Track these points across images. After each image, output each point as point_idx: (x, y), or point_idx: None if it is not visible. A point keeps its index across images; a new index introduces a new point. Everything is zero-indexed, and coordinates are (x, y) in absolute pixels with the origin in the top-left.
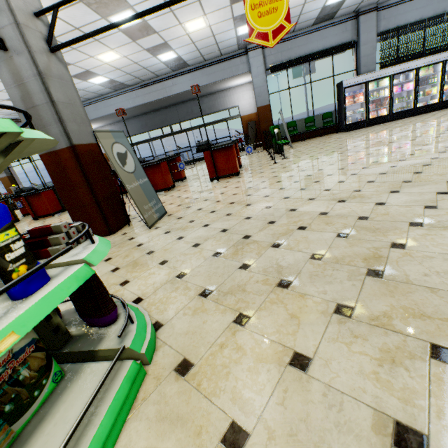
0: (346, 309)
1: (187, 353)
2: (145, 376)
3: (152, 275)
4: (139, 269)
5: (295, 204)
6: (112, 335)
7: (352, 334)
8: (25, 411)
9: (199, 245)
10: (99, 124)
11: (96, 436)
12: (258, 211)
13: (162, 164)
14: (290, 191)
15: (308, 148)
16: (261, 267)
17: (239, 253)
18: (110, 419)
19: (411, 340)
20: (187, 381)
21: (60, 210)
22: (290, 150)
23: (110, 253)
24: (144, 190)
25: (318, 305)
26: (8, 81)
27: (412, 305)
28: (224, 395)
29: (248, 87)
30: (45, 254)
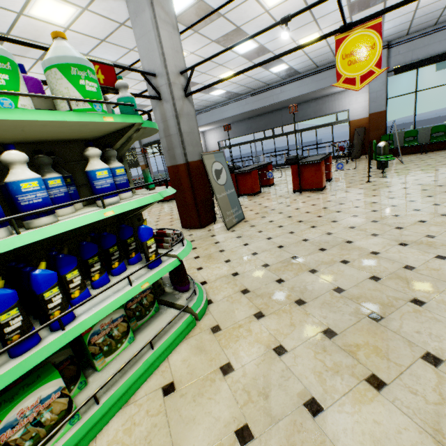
0: (331, 332)
1: (220, 322)
2: (195, 325)
3: (217, 268)
4: (211, 262)
5: (355, 236)
6: (184, 298)
7: (323, 348)
8: (142, 318)
9: (256, 254)
10: (212, 126)
11: (167, 339)
12: (317, 236)
13: (252, 172)
14: (360, 221)
15: (421, 166)
16: (291, 285)
17: (282, 269)
18: (174, 336)
19: (360, 366)
20: (215, 336)
21: (173, 198)
22: (397, 165)
23: (197, 243)
24: (230, 198)
25: (313, 324)
26: (158, 119)
27: (383, 347)
28: (230, 349)
29: (364, 89)
30: (161, 246)
